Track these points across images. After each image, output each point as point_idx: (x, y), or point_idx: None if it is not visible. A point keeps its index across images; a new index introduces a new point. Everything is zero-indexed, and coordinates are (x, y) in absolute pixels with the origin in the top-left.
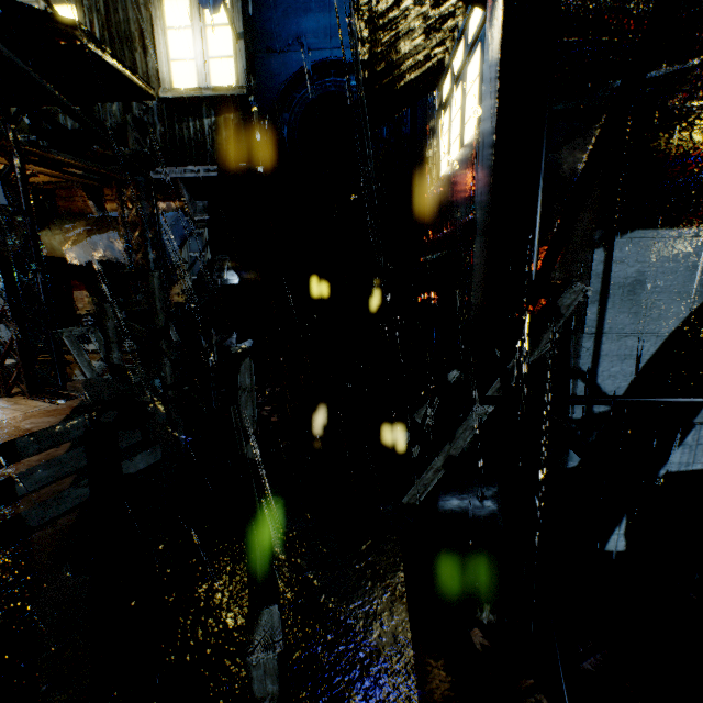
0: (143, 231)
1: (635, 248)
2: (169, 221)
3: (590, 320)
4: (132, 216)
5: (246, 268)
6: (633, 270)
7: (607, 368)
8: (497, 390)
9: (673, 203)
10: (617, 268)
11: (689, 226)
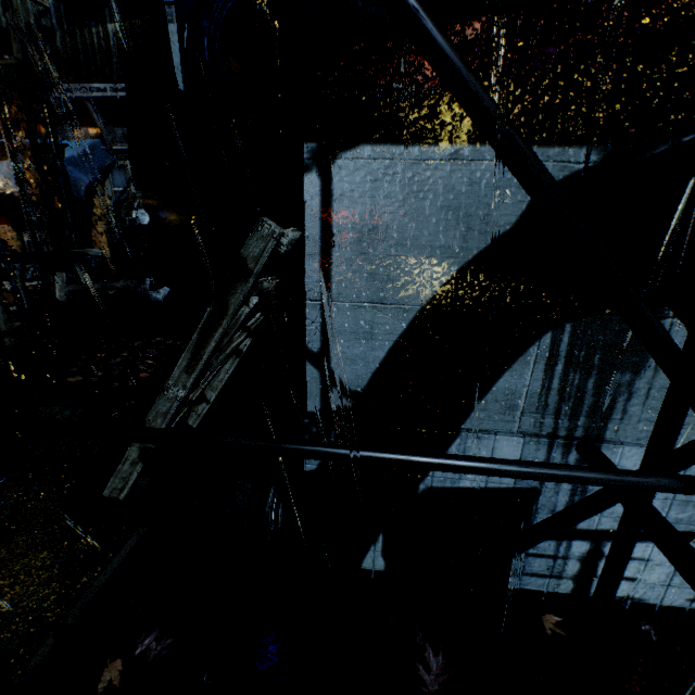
0: (32, 157)
1: (363, 175)
2: (81, 149)
3: (312, 280)
4: (20, 140)
5: (160, 207)
6: (363, 210)
7: (343, 349)
8: (185, 369)
9: (414, 102)
10: (341, 205)
11: (439, 142)
